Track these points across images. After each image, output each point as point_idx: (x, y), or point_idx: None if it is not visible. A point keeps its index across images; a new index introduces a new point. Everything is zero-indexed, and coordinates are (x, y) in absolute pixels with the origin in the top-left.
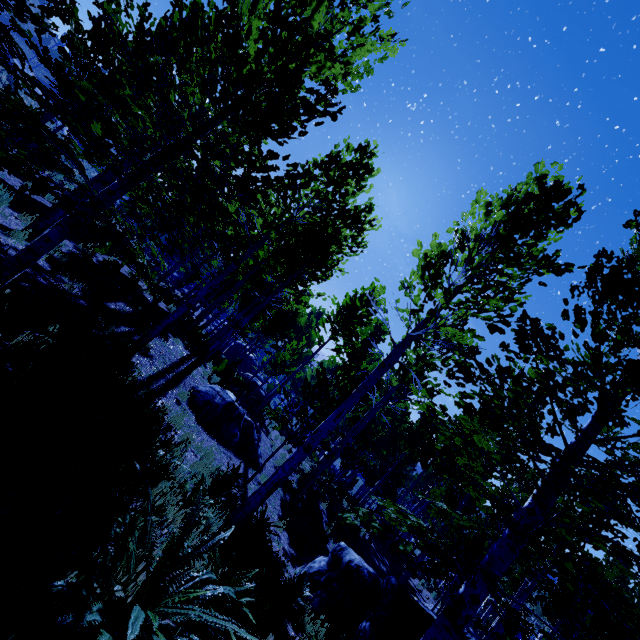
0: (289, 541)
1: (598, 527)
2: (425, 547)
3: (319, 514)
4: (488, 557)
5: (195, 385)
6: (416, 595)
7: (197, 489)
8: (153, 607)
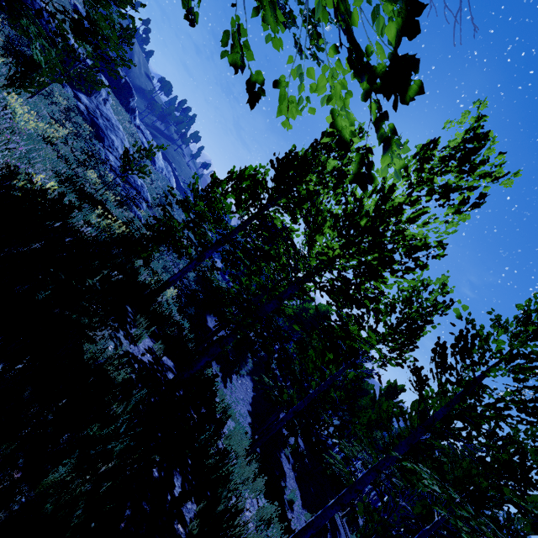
0: None
1: None
2: None
3: None
4: None
5: None
6: None
7: None
8: None
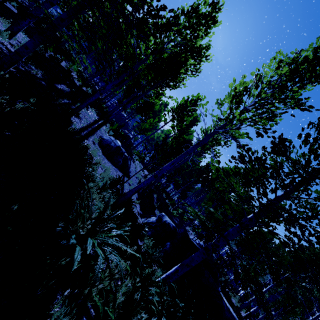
0: (140, 208)
1: (270, 221)
2: (204, 228)
3: (153, 199)
4: (227, 233)
5: (101, 135)
6: (187, 232)
7: (104, 186)
8: (93, 236)
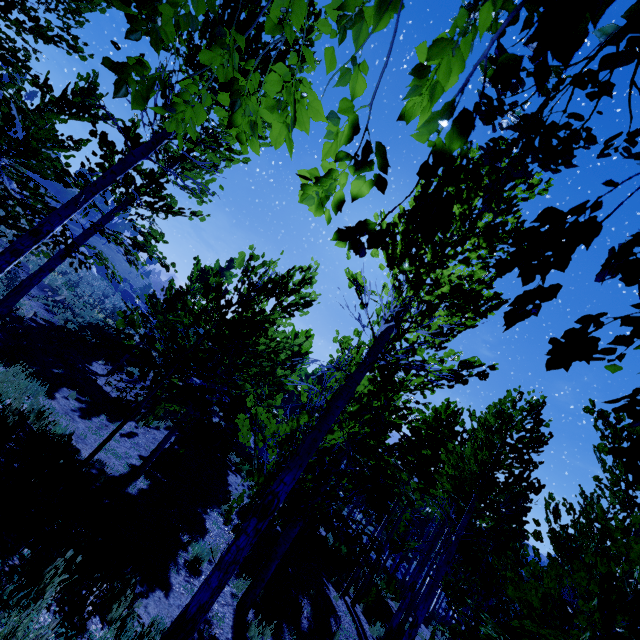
0: None
1: None
2: None
3: None
4: None
5: None
6: None
7: None
8: None
